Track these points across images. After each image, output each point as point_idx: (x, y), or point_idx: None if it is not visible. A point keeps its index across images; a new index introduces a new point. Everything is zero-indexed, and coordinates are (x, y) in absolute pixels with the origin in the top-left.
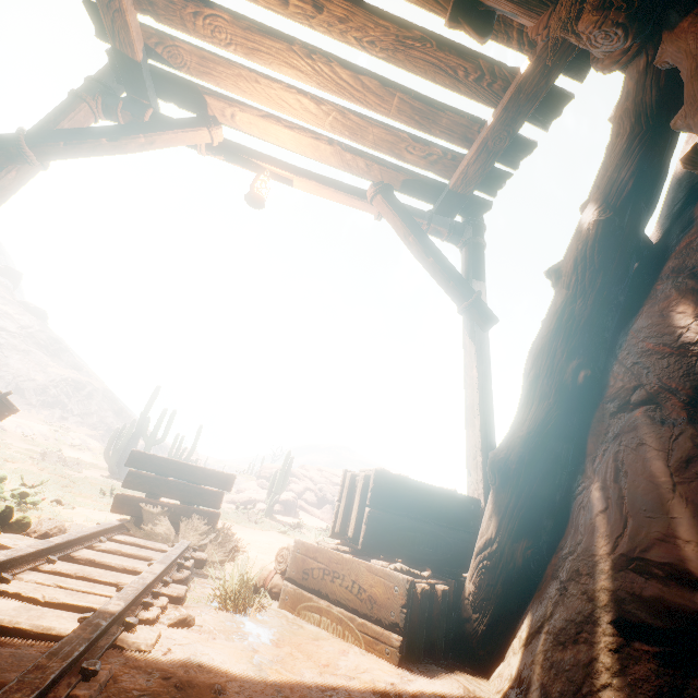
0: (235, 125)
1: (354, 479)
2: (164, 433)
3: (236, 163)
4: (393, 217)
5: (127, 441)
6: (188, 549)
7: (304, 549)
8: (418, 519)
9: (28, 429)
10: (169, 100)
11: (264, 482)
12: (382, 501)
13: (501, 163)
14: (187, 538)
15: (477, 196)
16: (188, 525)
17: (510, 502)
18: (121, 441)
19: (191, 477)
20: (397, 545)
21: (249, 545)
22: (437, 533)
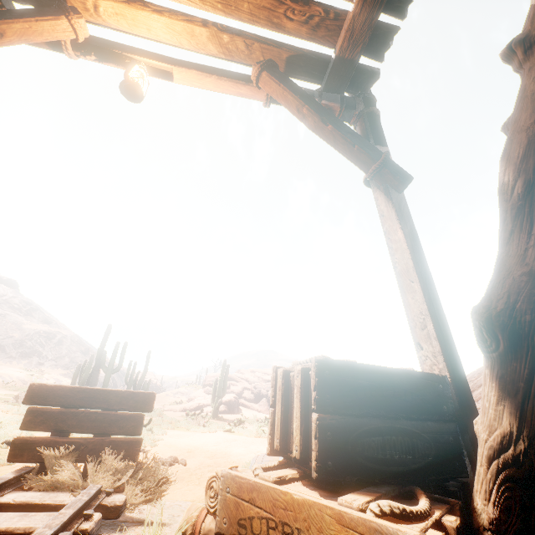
0: (101, 21)
1: (288, 376)
2: (119, 362)
3: (108, 61)
4: (282, 92)
5: (88, 374)
6: (99, 494)
7: (236, 486)
8: (382, 416)
9: (8, 377)
10: (24, 1)
11: (209, 389)
12: (332, 400)
13: (387, 11)
14: (95, 482)
15: (363, 65)
16: (94, 466)
17: (534, 372)
18: (83, 374)
19: (103, 403)
20: (364, 460)
21: (196, 451)
22: (410, 430)
